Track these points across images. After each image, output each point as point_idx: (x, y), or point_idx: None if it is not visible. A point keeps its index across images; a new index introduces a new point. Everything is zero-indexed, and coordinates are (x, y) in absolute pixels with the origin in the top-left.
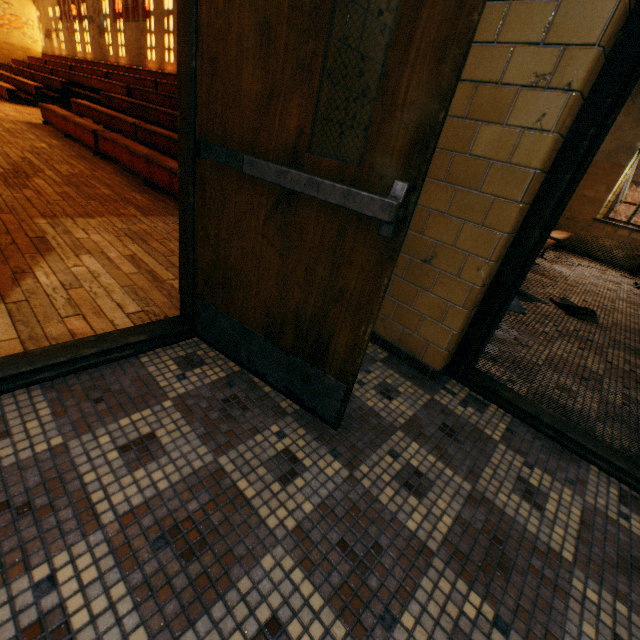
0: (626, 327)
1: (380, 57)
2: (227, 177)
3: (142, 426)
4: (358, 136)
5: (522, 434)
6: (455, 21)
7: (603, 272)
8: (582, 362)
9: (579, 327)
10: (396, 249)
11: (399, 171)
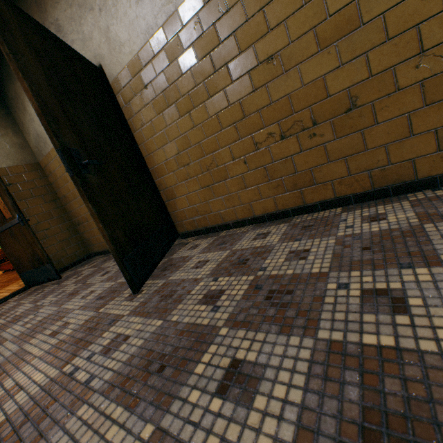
0: None
1: (40, 185)
2: (2, 236)
3: (0, 309)
4: (49, 204)
5: None
6: (3, 189)
7: None
8: None
9: None
10: (28, 226)
11: (17, 213)
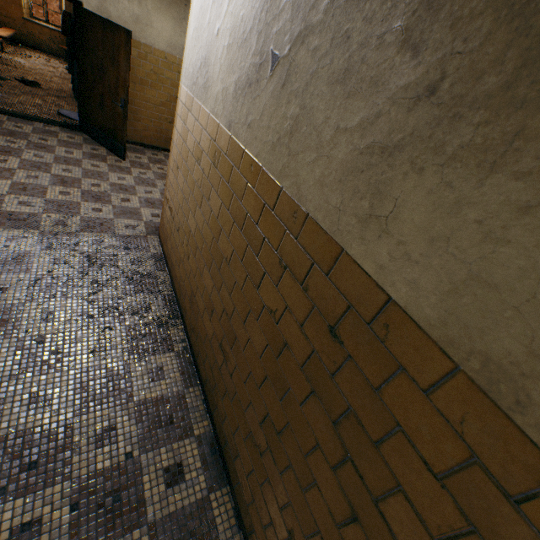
0: (57, 89)
1: None
2: None
3: None
4: None
5: (14, 119)
6: None
7: (49, 61)
8: (35, 102)
9: (33, 91)
10: None
11: None
